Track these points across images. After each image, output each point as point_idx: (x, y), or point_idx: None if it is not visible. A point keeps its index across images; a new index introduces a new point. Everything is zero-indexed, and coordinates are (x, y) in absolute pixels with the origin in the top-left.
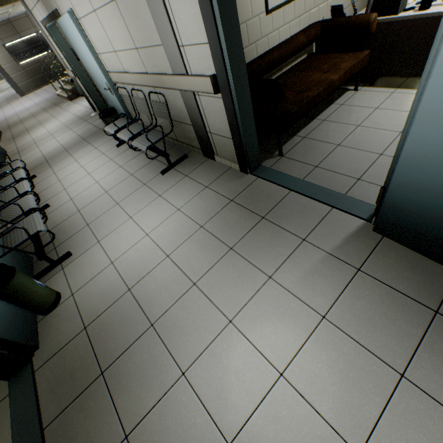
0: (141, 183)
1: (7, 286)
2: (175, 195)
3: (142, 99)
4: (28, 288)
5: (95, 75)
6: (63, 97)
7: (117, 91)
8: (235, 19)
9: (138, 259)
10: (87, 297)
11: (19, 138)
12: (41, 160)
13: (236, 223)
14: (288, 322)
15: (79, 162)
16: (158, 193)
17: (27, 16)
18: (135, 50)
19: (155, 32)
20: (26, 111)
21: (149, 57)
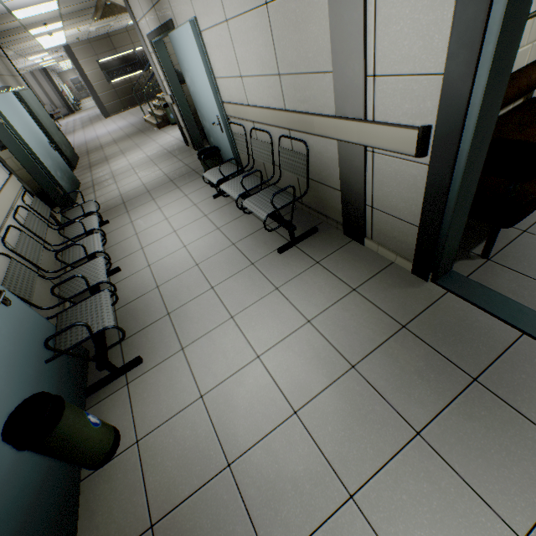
0: (247, 261)
1: (47, 437)
2: (301, 293)
3: (265, 143)
4: (76, 437)
5: (203, 104)
6: (150, 124)
7: (229, 127)
8: (518, 33)
9: (244, 404)
10: (159, 455)
11: (96, 167)
12: (118, 201)
13: (419, 376)
14: None
15: (164, 211)
16: (273, 283)
17: (127, 32)
18: (275, 77)
19: (324, 51)
20: (108, 135)
21: (298, 87)
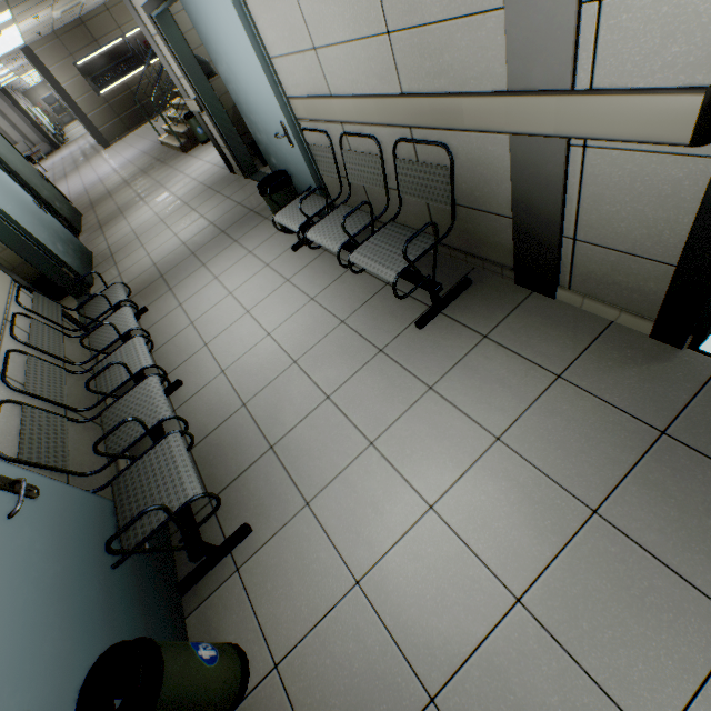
0: (371, 347)
1: None
2: (473, 392)
3: (369, 155)
4: (189, 696)
5: (254, 105)
6: (171, 148)
7: (303, 137)
8: None
9: (429, 590)
10: (315, 688)
11: (110, 226)
12: (152, 275)
13: None
14: None
15: (223, 282)
16: (422, 380)
17: (107, 10)
18: (380, 39)
19: None
20: (115, 174)
21: (427, 50)
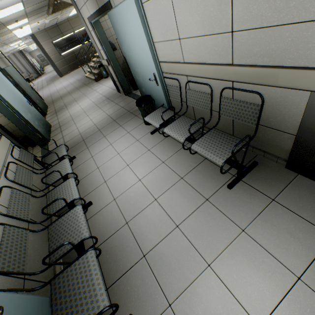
0: (201, 197)
1: None
2: (273, 238)
3: (203, 93)
4: None
5: (139, 64)
6: (90, 79)
7: (164, 81)
8: None
9: None
10: None
11: (60, 112)
12: (79, 139)
13: None
14: None
15: (114, 147)
16: (237, 224)
17: (68, 21)
18: (225, 35)
19: None
20: (64, 89)
21: (259, 42)
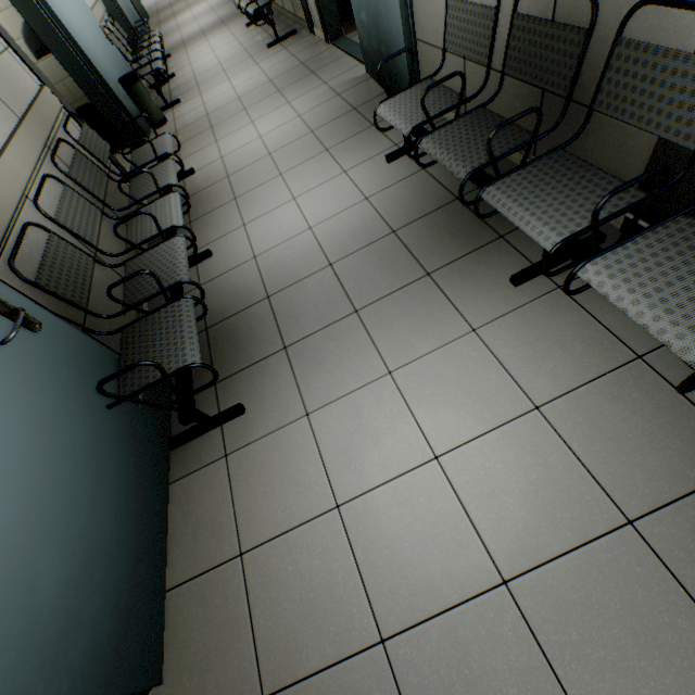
0: (249, 57)
1: (135, 86)
2: (267, 63)
3: None
4: (146, 97)
5: None
6: None
7: None
8: None
9: (220, 102)
10: (182, 121)
11: (165, 23)
12: (179, 43)
13: (294, 77)
14: (280, 120)
15: (210, 43)
16: (256, 63)
17: None
18: None
19: None
20: None
21: None
